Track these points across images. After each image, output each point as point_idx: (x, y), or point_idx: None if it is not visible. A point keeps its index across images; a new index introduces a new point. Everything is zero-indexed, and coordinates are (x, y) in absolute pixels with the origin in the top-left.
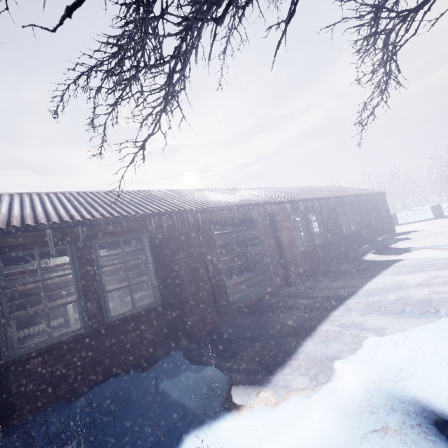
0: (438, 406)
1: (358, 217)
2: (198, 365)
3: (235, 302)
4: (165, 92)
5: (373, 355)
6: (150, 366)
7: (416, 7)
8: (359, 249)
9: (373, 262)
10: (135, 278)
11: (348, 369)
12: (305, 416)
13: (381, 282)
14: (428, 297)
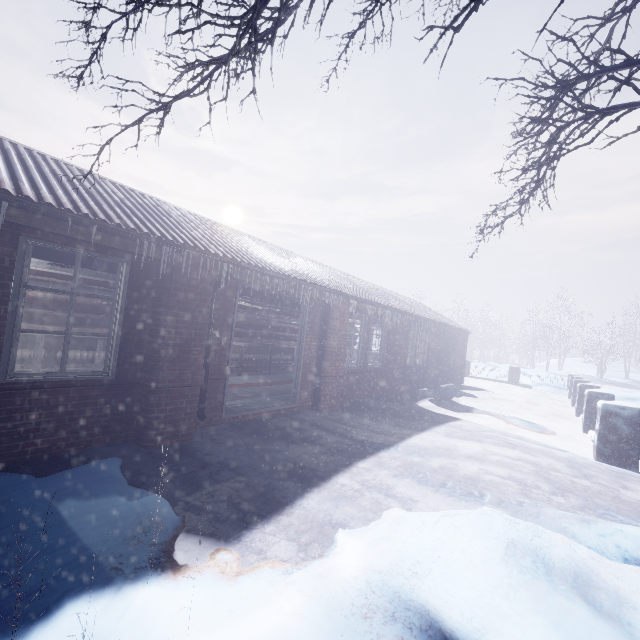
0: (449, 623)
1: (429, 350)
2: (138, 488)
3: (232, 410)
4: (238, 30)
5: (391, 534)
6: (56, 470)
7: (605, 109)
8: (416, 390)
9: (427, 411)
10: (86, 327)
11: (353, 546)
12: (273, 603)
13: (430, 440)
14: (476, 476)
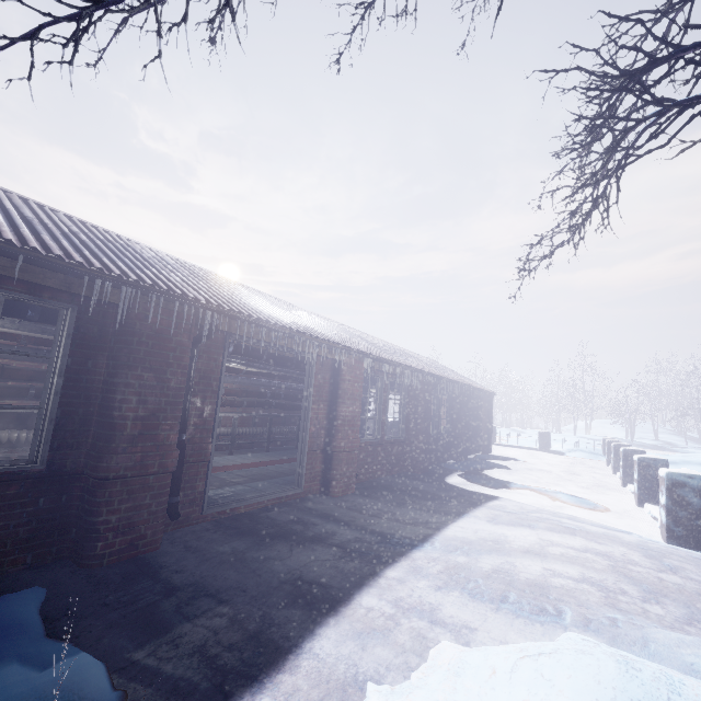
0: None
1: (453, 415)
2: (59, 643)
3: (217, 502)
4: None
5: (449, 696)
6: None
7: (686, 100)
8: (442, 463)
9: (459, 489)
10: (29, 399)
11: None
12: None
13: (471, 529)
14: (543, 580)
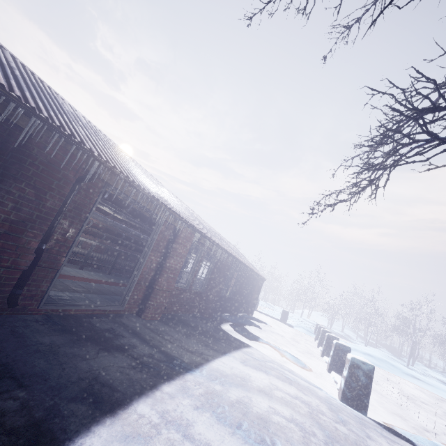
0: None
1: (238, 286)
2: None
3: (54, 302)
4: None
5: None
6: None
7: (445, 138)
8: (222, 314)
9: (228, 335)
10: None
11: None
12: None
13: (229, 366)
14: (267, 415)
